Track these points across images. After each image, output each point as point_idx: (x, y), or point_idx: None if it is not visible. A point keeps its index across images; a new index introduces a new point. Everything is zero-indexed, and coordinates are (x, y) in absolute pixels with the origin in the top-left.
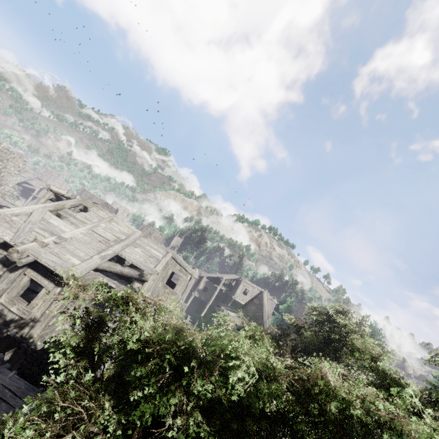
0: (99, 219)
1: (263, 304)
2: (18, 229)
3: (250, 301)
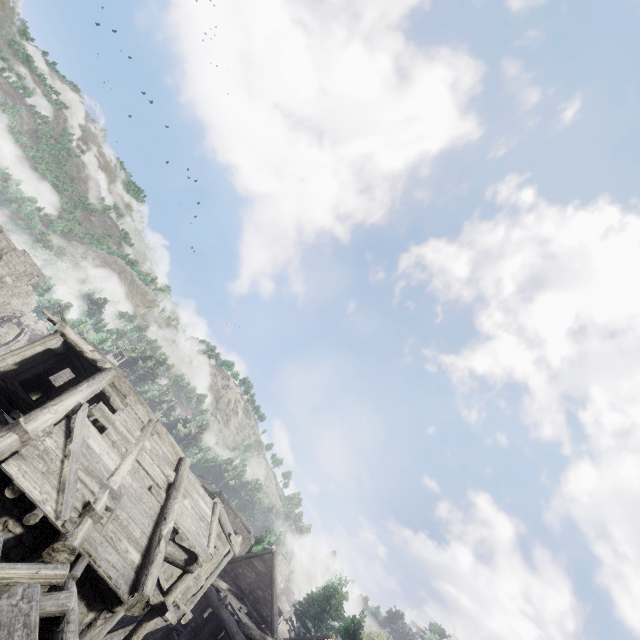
0: (140, 428)
1: (275, 578)
2: (62, 479)
3: (245, 558)
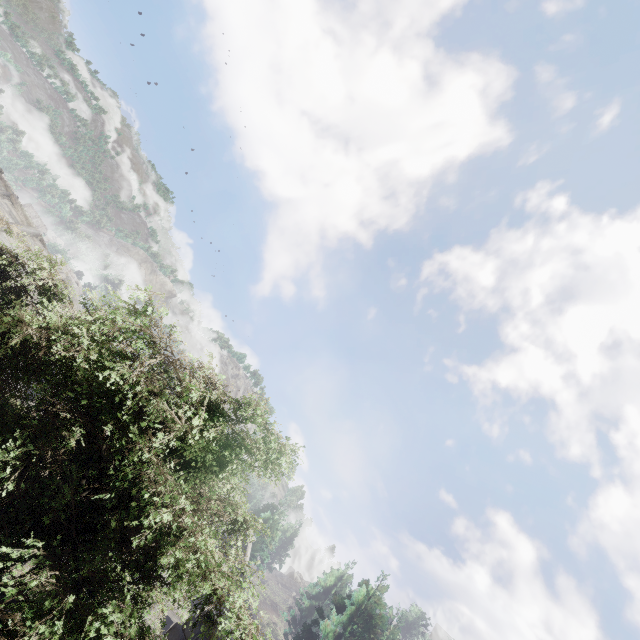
0: None
1: None
2: None
3: None
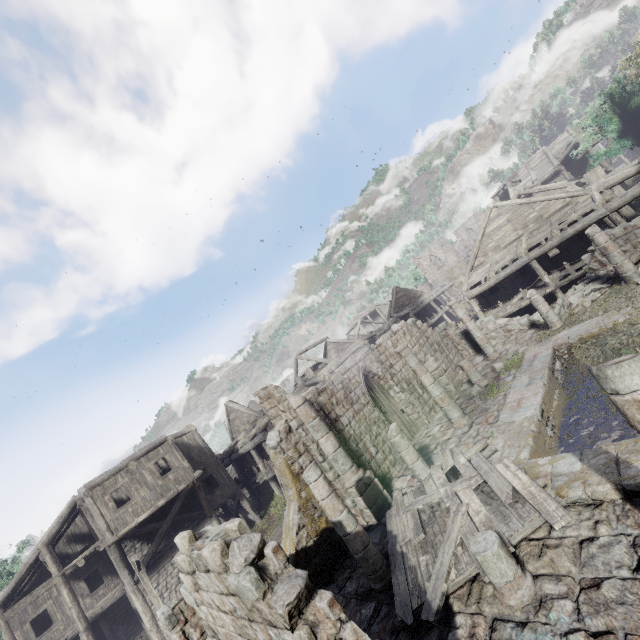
0: (525, 170)
1: None
2: None
3: None
